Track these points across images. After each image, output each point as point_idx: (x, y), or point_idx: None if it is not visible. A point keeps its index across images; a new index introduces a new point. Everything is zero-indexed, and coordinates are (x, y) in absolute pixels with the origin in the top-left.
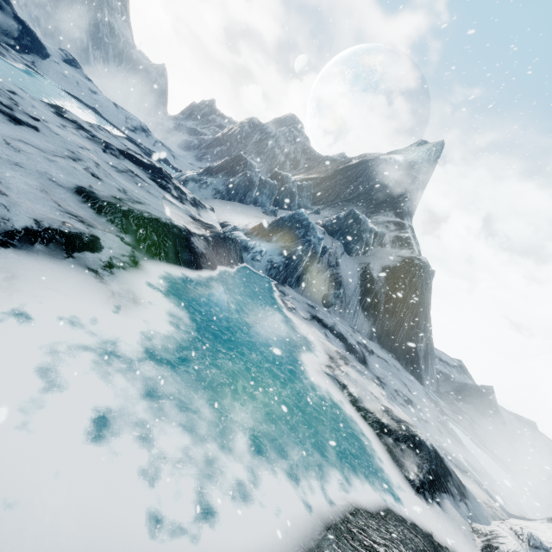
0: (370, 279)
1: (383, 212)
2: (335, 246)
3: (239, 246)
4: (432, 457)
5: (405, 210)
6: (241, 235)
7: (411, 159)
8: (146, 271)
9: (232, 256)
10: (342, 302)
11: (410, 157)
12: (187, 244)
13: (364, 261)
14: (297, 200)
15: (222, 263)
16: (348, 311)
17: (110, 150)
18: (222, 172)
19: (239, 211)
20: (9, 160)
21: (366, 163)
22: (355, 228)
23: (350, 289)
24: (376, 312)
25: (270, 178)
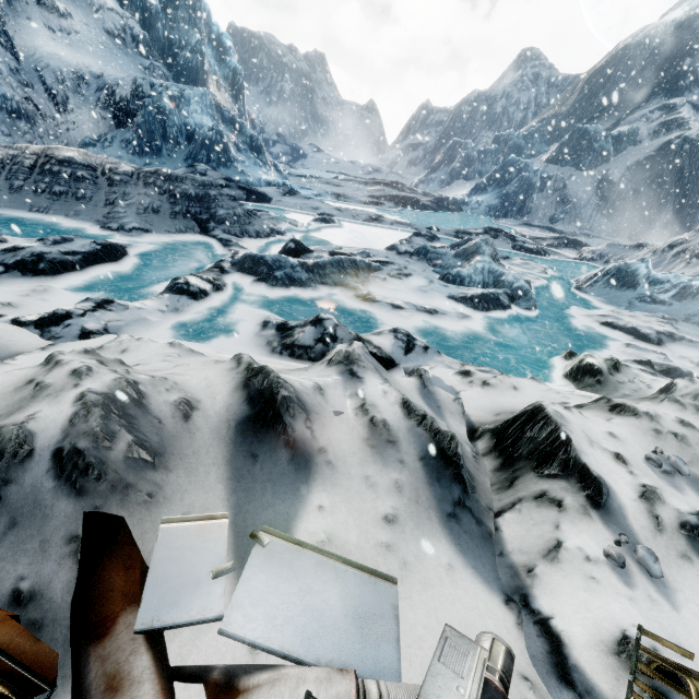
0: (608, 183)
1: (644, 105)
2: (561, 171)
3: (455, 201)
4: (568, 240)
5: (684, 83)
6: (459, 197)
7: (698, 3)
8: (402, 210)
9: (451, 207)
10: (572, 215)
11: (696, 1)
12: (418, 202)
13: (602, 171)
14: (527, 151)
15: (443, 211)
16: (579, 220)
17: (368, 184)
18: (442, 165)
19: (463, 188)
20: (349, 194)
21: (615, 57)
22: (584, 143)
23: (582, 201)
24: (621, 211)
25: (491, 145)
